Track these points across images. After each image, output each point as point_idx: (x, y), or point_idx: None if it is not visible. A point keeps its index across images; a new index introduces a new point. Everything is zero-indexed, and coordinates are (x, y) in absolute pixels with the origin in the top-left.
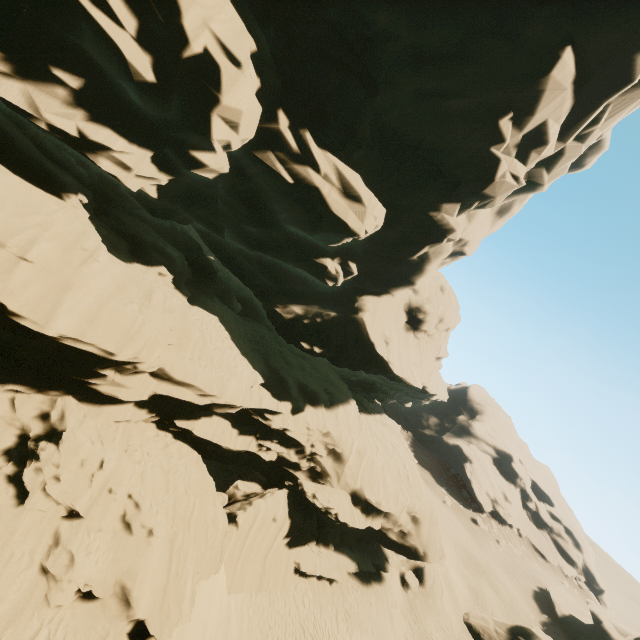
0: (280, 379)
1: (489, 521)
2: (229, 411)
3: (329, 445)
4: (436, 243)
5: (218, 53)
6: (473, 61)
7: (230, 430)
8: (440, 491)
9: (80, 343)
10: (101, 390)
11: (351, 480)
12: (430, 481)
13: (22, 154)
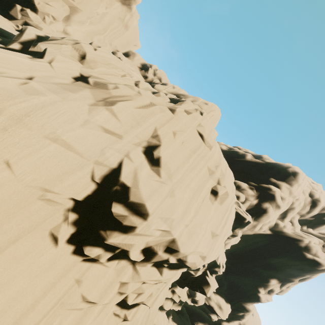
0: None
1: None
2: None
3: None
4: (247, 313)
5: (201, 298)
6: (251, 278)
7: None
8: None
9: None
10: None
11: None
12: None
13: None
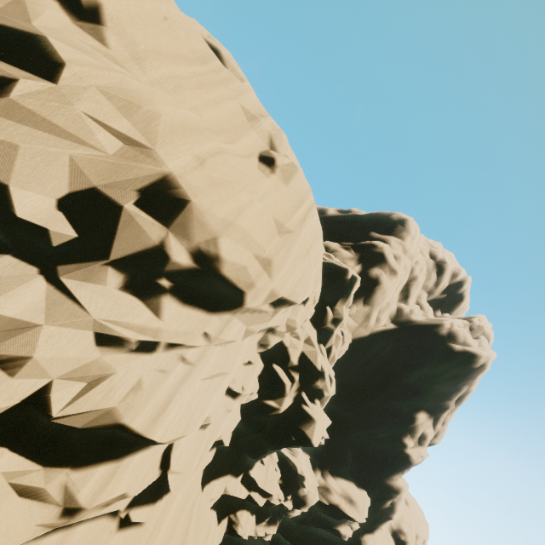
0: None
1: None
2: None
3: None
4: (397, 497)
5: (311, 488)
6: (386, 424)
7: None
8: None
9: None
10: None
11: None
12: None
13: (237, 542)
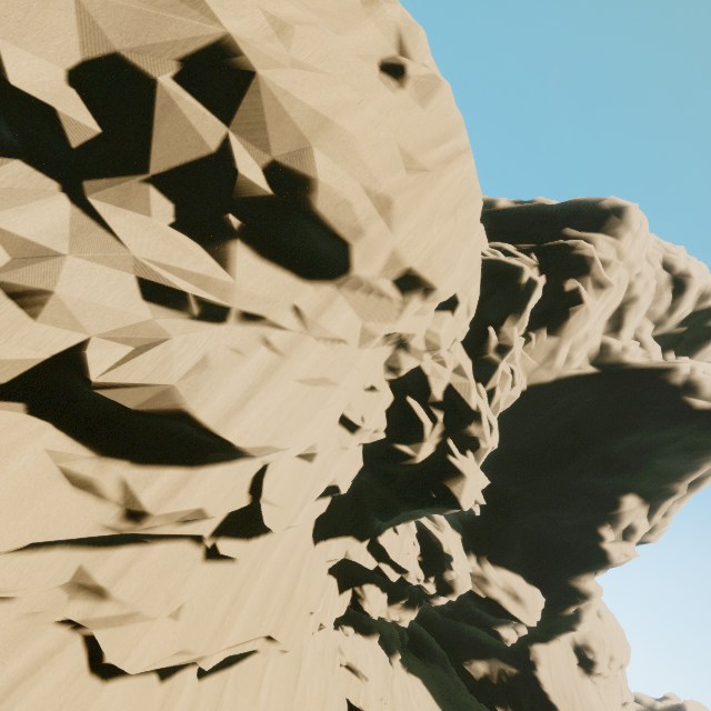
0: None
1: None
2: None
3: None
4: (585, 603)
5: (461, 573)
6: (574, 506)
7: None
8: None
9: None
10: None
11: None
12: None
13: (365, 623)
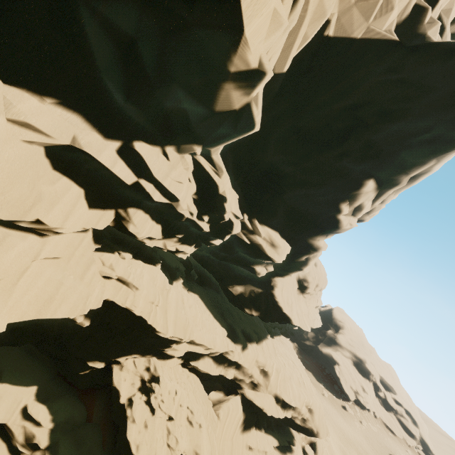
0: (233, 329)
1: (354, 407)
2: (216, 355)
3: (261, 367)
4: (314, 254)
5: (233, 218)
6: (329, 185)
7: (213, 363)
8: (320, 386)
9: (173, 337)
10: (168, 353)
11: (274, 388)
12: (312, 379)
13: (147, 254)
